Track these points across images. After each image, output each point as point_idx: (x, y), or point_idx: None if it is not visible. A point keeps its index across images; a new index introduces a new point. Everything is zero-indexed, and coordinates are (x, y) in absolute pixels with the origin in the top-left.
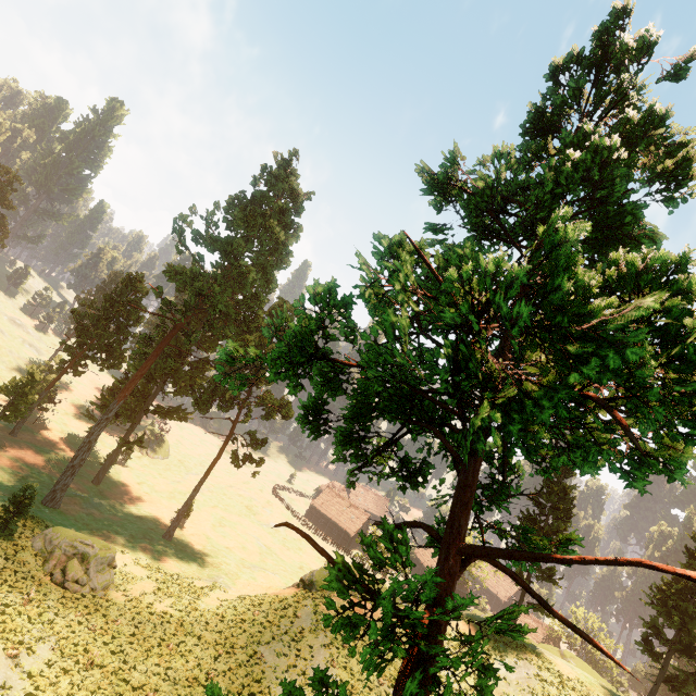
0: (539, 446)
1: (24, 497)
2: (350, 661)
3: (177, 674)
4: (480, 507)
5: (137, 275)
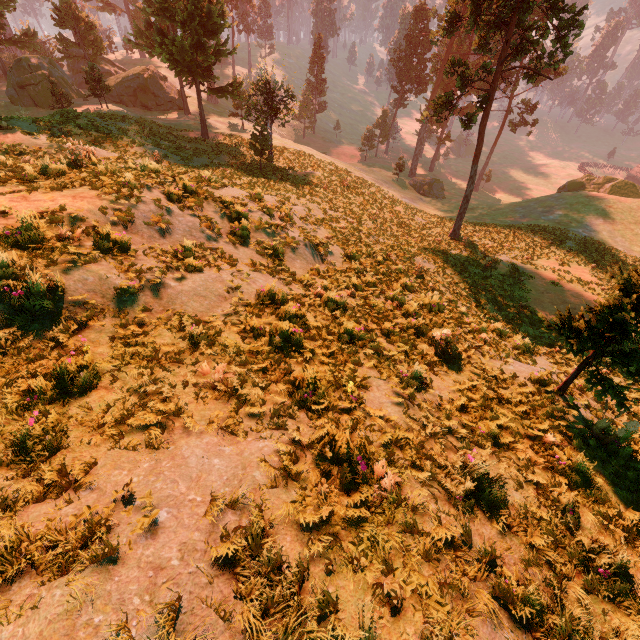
0: (560, 11)
1: (400, 164)
2: (573, 209)
3: (473, 212)
4: (522, 50)
5: (420, 5)
